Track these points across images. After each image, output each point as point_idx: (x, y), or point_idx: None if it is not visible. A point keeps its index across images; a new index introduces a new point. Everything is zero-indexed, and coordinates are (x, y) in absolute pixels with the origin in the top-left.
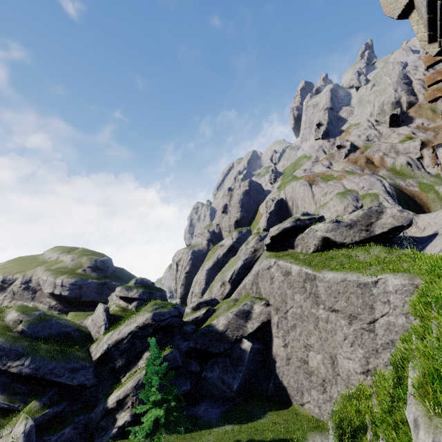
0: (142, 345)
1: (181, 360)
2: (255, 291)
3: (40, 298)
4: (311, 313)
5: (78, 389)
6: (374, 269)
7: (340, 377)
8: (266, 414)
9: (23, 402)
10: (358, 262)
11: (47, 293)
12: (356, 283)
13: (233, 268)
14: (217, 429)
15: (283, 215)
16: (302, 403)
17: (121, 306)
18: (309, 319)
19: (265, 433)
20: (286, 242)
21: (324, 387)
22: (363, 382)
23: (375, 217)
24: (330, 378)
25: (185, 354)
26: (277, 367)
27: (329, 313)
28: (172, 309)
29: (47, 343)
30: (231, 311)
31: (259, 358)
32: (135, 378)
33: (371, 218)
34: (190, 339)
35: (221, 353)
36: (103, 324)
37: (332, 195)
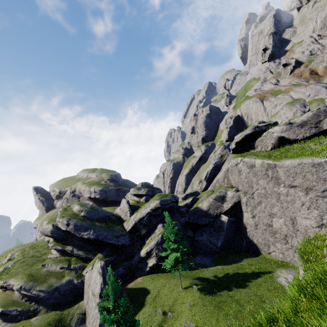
0: (156, 220)
1: (182, 229)
2: (226, 183)
3: (83, 201)
4: (274, 191)
5: (121, 247)
6: (326, 152)
7: (299, 231)
8: (243, 259)
9: (93, 254)
10: (311, 150)
11: (87, 197)
12: (311, 164)
13: (207, 170)
14: (211, 268)
15: (240, 128)
16: (269, 252)
17: (135, 200)
18: (272, 195)
19: (245, 269)
20: (248, 145)
21: (286, 240)
22: (318, 233)
23: (323, 116)
24: (291, 233)
25: (183, 225)
26: (248, 231)
27: (288, 189)
28: (171, 197)
29: (99, 222)
30: (211, 197)
31: (233, 226)
32: (155, 239)
33: (319, 117)
34: (185, 216)
35: (207, 224)
36: (128, 211)
37: (281, 105)
